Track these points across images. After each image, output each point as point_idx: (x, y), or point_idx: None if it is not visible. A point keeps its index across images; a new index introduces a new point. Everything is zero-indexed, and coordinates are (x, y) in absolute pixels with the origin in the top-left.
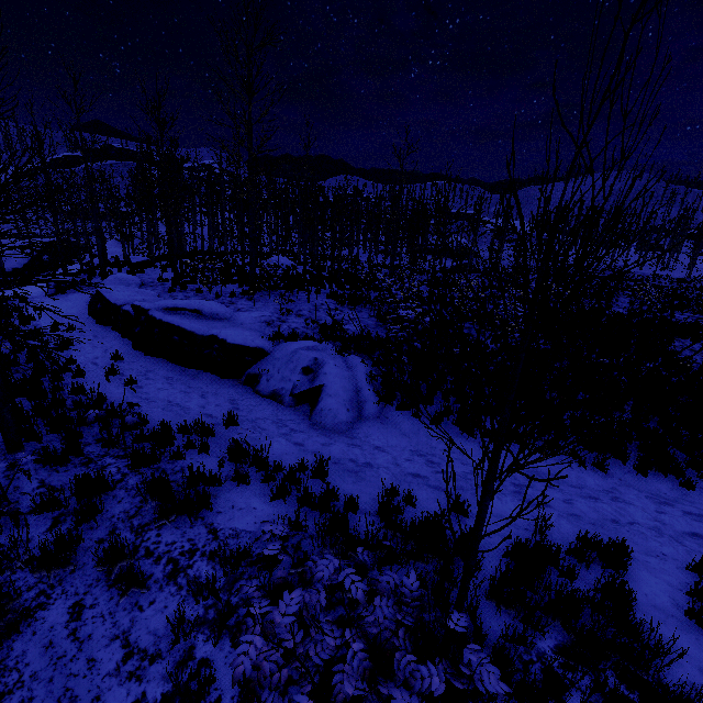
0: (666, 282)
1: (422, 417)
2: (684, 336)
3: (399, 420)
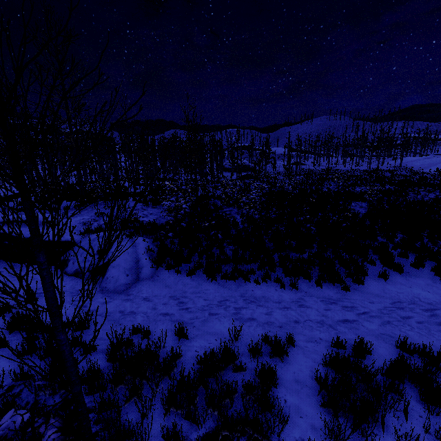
0: (357, 173)
1: (183, 272)
2: (358, 200)
3: (166, 276)
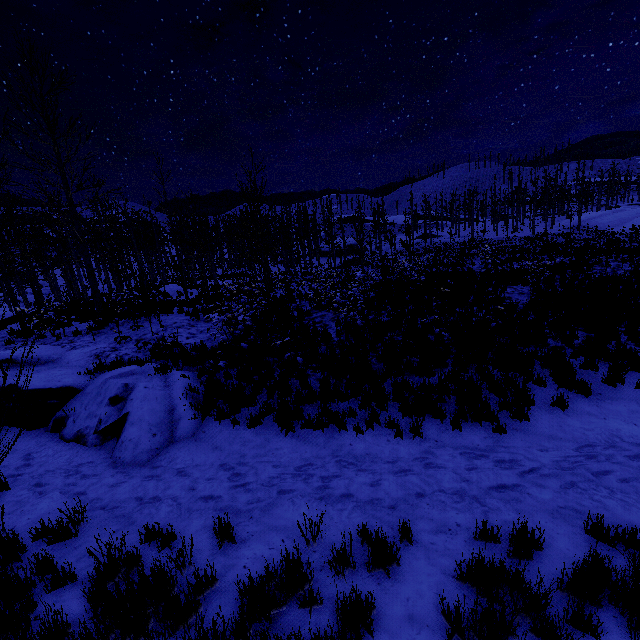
0: (516, 242)
1: (243, 422)
2: (516, 283)
3: (216, 431)
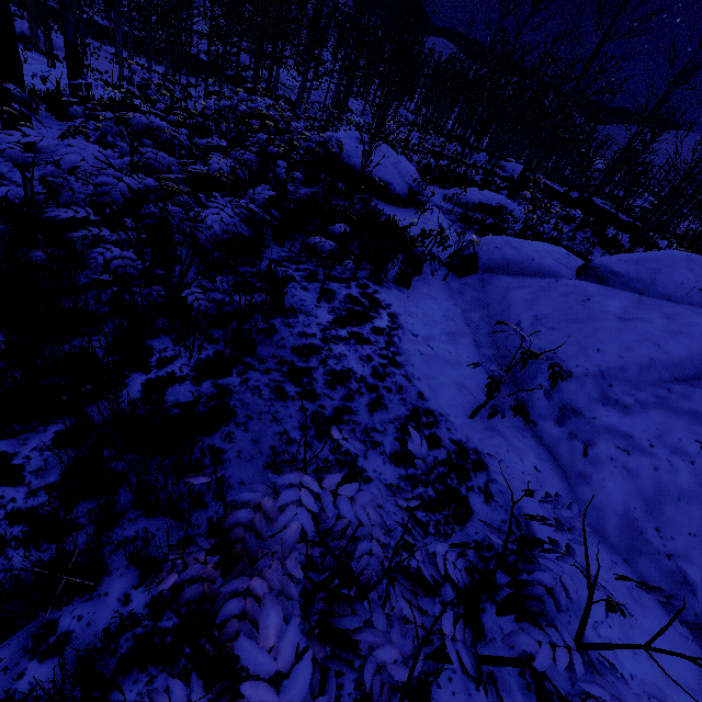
0: None
1: None
2: None
3: None
